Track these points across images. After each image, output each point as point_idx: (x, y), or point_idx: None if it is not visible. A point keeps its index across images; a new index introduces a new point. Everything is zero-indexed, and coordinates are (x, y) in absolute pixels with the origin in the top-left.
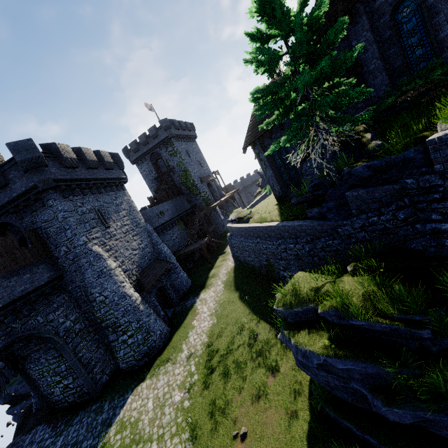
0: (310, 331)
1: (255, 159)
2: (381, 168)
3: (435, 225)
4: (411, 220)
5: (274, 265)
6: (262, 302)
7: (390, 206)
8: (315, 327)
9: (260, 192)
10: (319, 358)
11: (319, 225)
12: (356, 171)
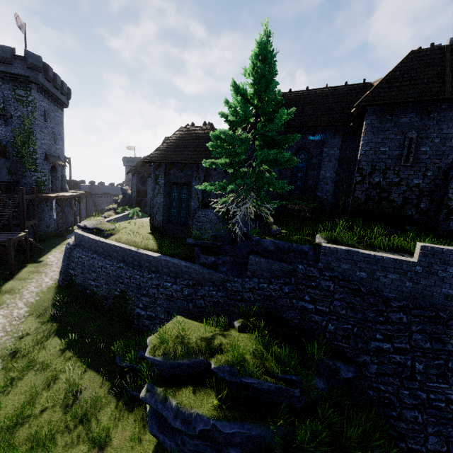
0: (195, 388)
1: (126, 174)
2: (283, 249)
3: (305, 303)
4: (292, 295)
5: (131, 299)
6: (96, 343)
7: (279, 279)
8: (200, 384)
9: (114, 208)
10: (208, 423)
11: (209, 274)
12: (264, 242)
